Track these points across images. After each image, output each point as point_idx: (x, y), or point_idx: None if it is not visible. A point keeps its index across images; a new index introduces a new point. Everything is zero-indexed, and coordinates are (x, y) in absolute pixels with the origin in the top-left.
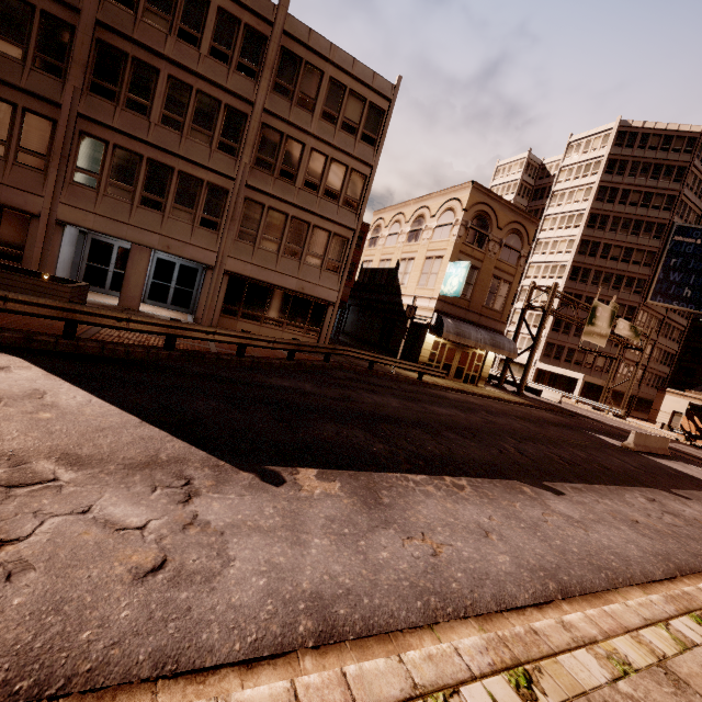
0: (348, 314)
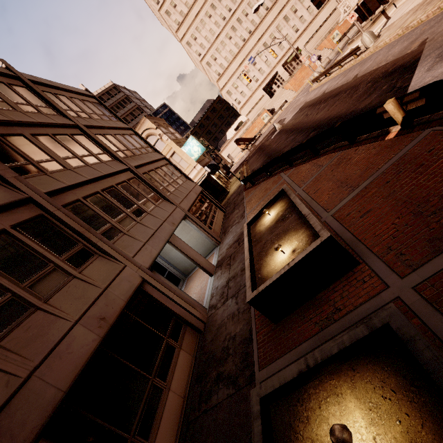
0: None
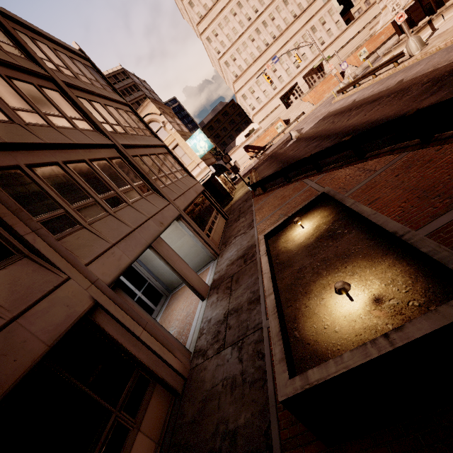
0: None
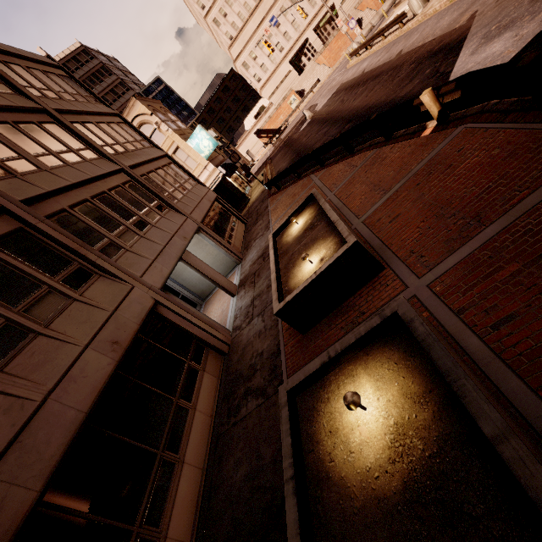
0: None
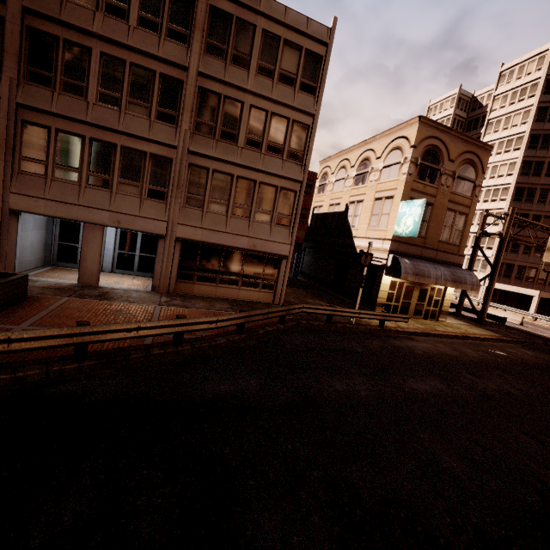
0: (304, 255)
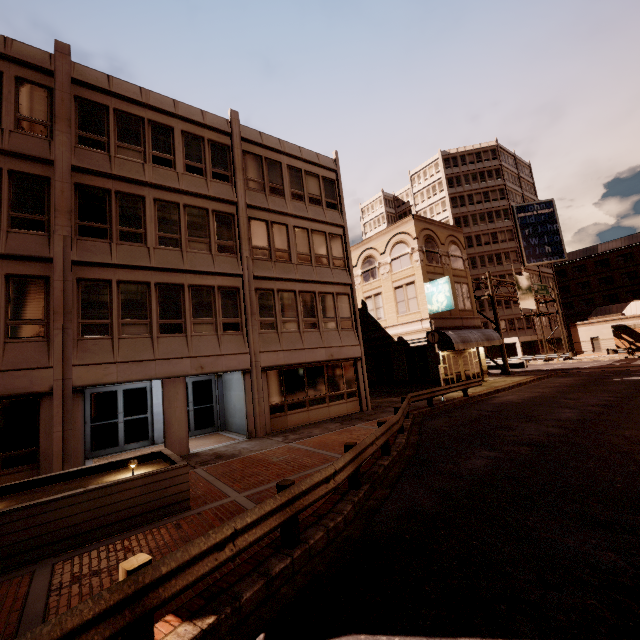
0: None
